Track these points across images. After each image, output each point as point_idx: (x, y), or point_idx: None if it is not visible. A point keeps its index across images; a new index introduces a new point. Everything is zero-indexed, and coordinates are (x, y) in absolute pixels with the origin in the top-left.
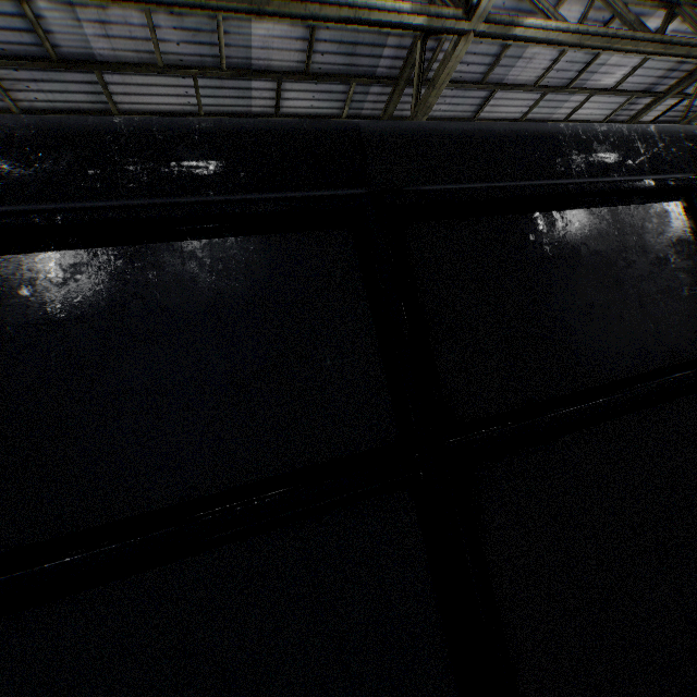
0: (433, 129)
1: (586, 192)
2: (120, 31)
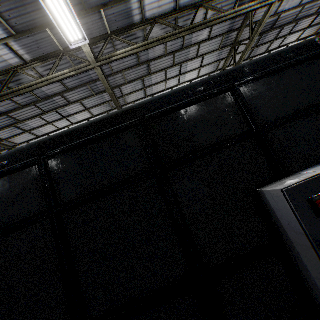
0: None
1: None
2: (4, 104)
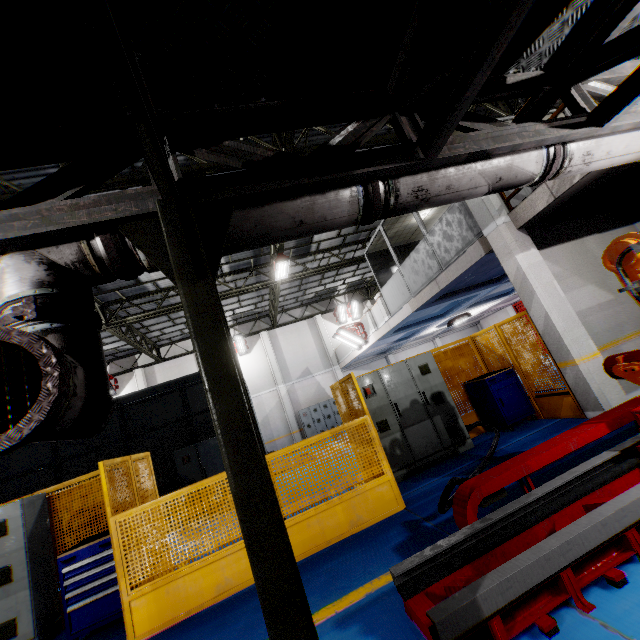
0: None
1: None
2: None
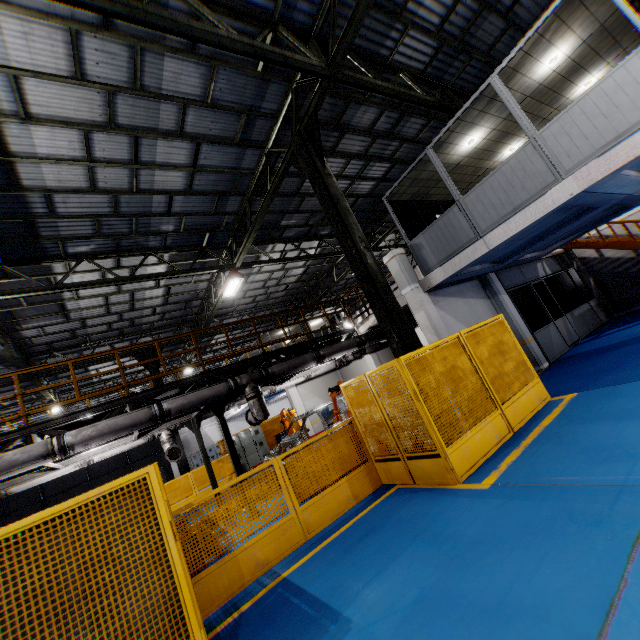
0: None
1: None
2: None
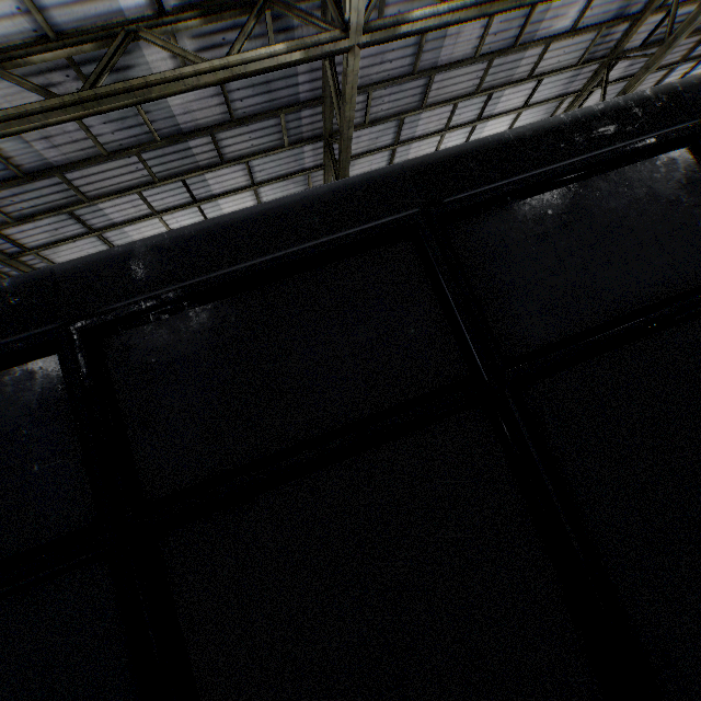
0: (124, 251)
1: (284, 264)
2: (62, 138)
